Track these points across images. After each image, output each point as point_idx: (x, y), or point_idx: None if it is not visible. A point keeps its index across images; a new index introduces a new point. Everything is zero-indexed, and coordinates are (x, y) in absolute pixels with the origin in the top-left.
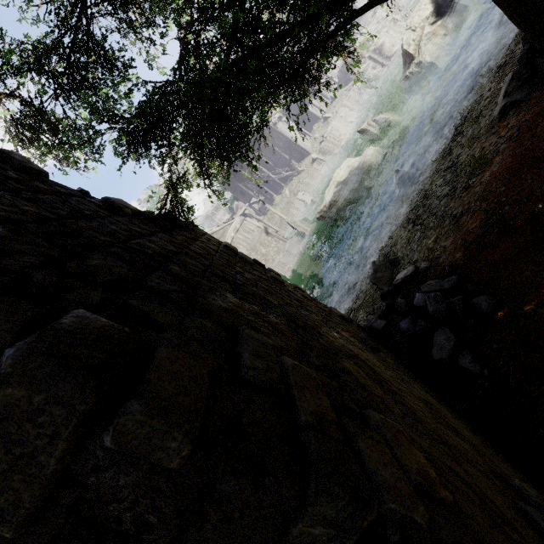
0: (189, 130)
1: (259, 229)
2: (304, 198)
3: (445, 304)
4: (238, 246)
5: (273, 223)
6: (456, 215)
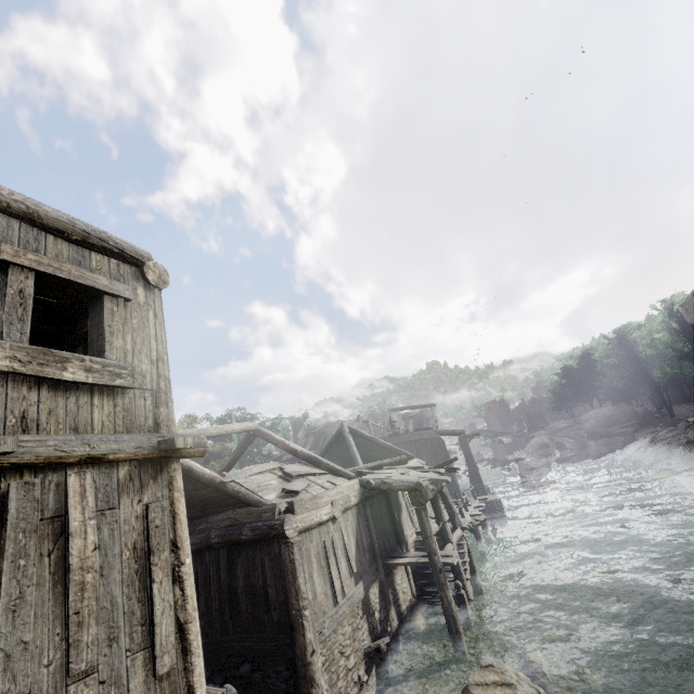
0: None
1: None
2: None
3: None
4: None
5: None
6: None
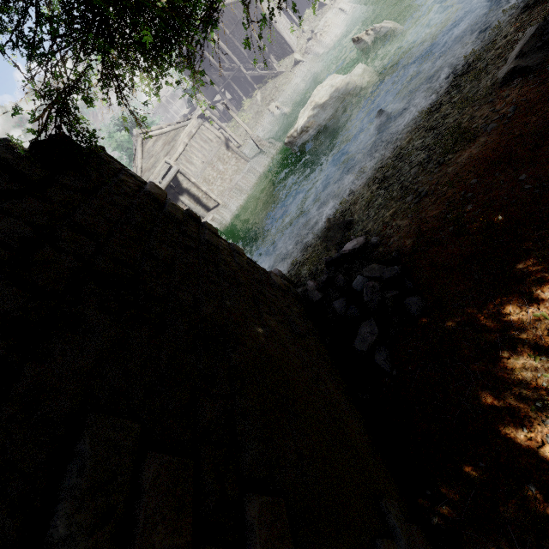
0: (66, 13)
1: (219, 139)
2: (277, 111)
3: (380, 298)
4: (192, 156)
5: (237, 133)
6: (421, 194)
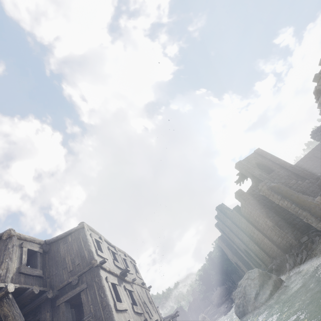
0: None
1: None
2: None
3: None
4: None
5: None
6: None
